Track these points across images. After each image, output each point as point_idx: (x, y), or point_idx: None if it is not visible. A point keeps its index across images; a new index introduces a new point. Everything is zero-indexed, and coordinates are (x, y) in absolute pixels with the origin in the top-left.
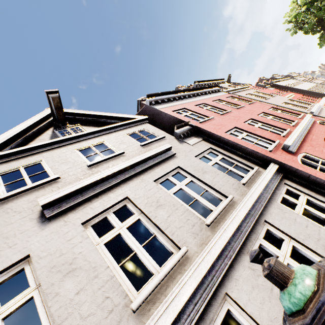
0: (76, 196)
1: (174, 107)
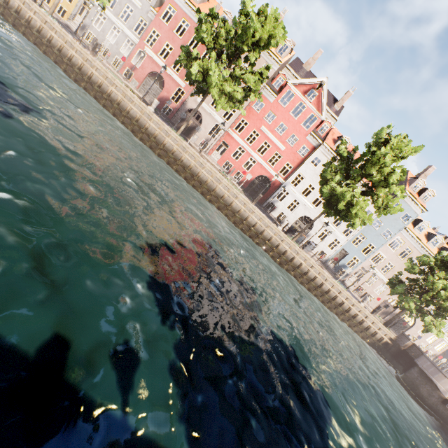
0: None
1: (175, 5)
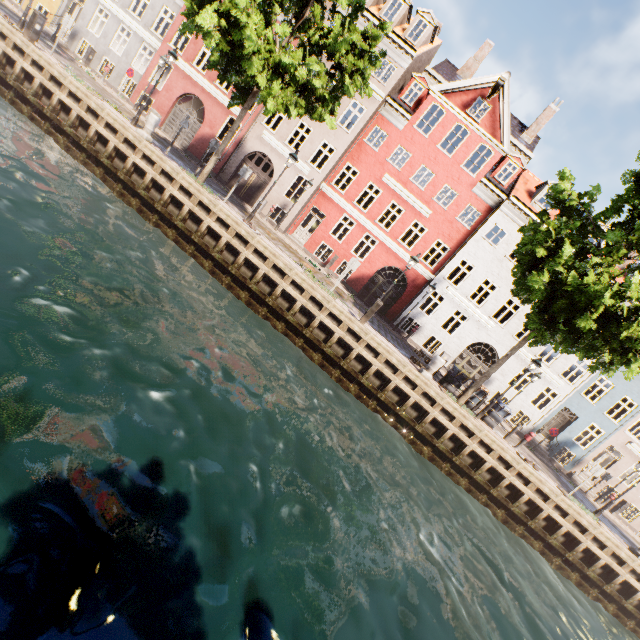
0: None
1: None
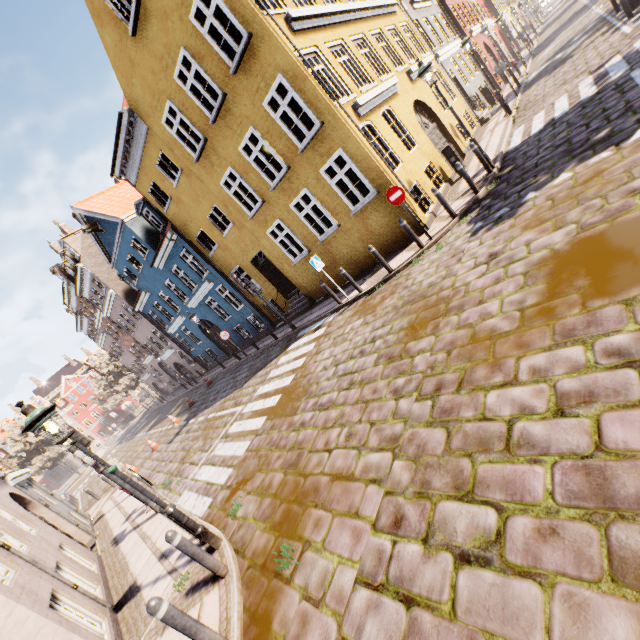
0: (416, 5)
1: None
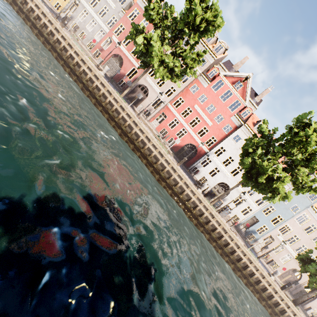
0: None
1: (139, 8)
